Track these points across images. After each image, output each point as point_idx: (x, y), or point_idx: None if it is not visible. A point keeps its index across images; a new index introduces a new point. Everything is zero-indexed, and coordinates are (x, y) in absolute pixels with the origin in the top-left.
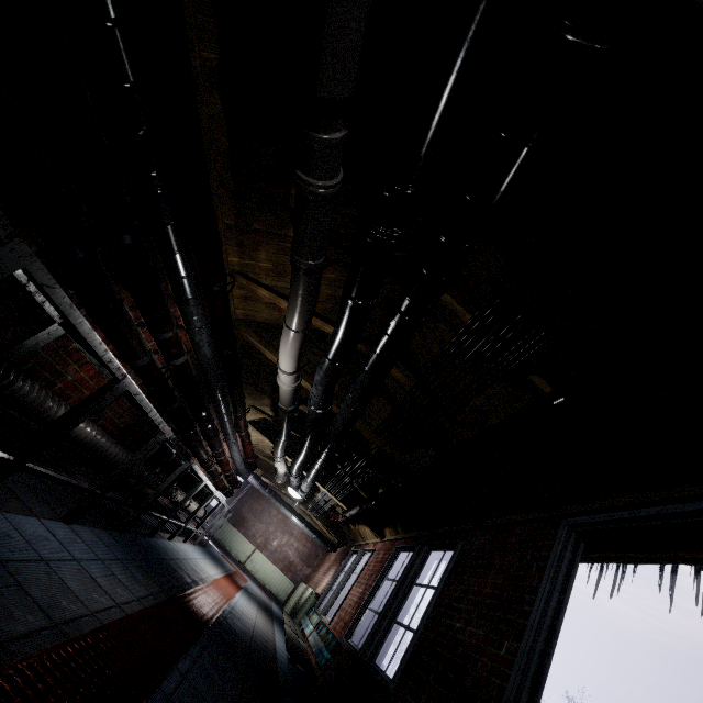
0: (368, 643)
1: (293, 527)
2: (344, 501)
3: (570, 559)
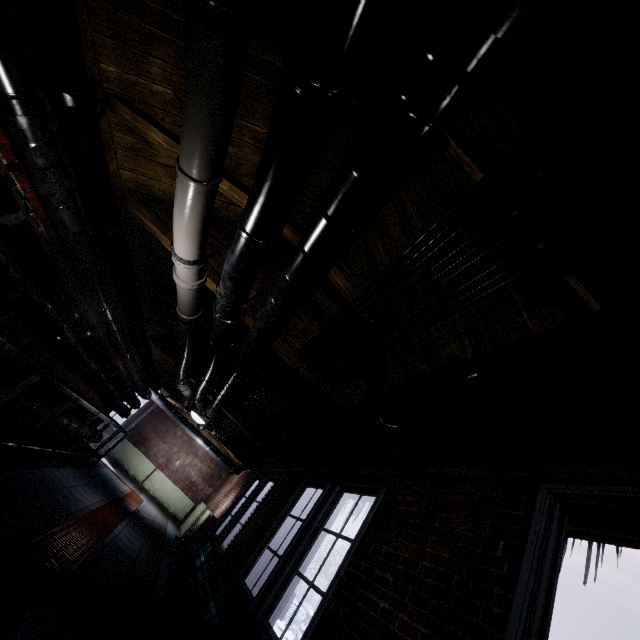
0: (263, 594)
1: (198, 449)
2: (251, 429)
3: (556, 541)
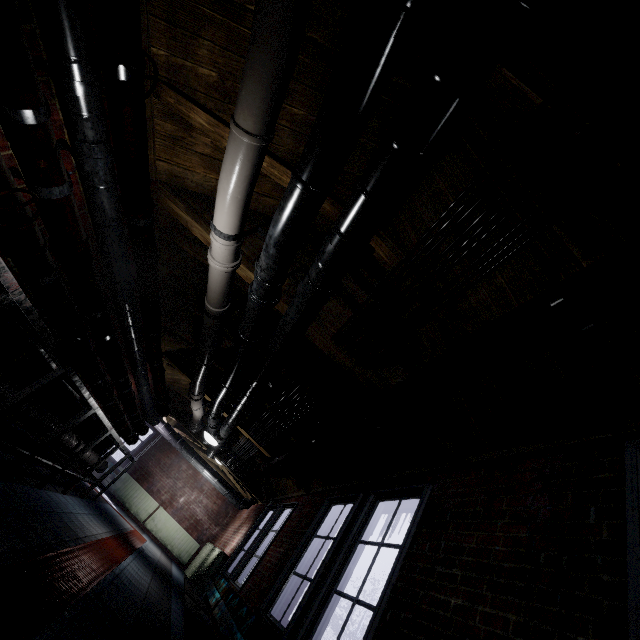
0: (297, 620)
1: (204, 483)
2: (268, 448)
3: None
